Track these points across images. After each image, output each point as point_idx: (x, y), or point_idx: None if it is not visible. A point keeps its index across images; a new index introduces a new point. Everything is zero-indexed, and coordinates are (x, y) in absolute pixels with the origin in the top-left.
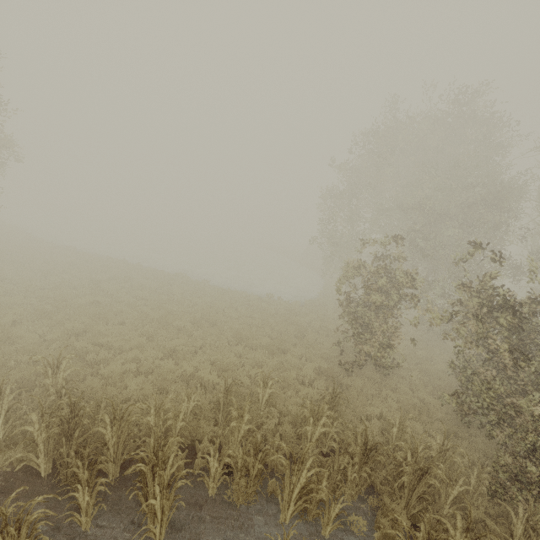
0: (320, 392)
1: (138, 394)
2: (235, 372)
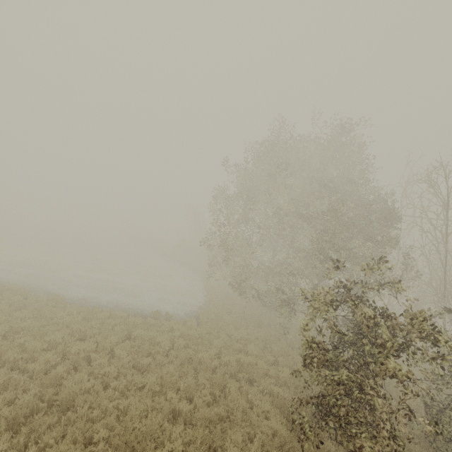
0: None
1: None
2: None
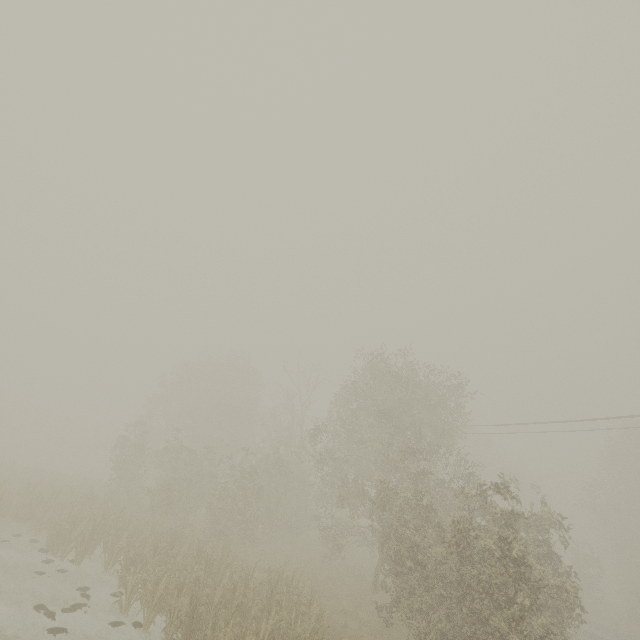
0: None
1: None
2: None
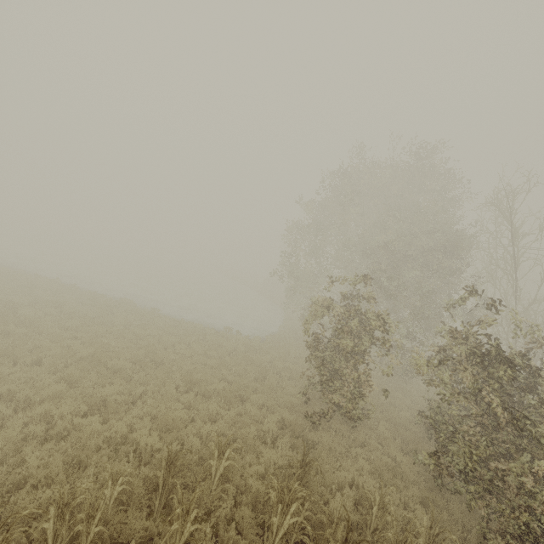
0: (284, 454)
1: (39, 475)
2: (182, 430)
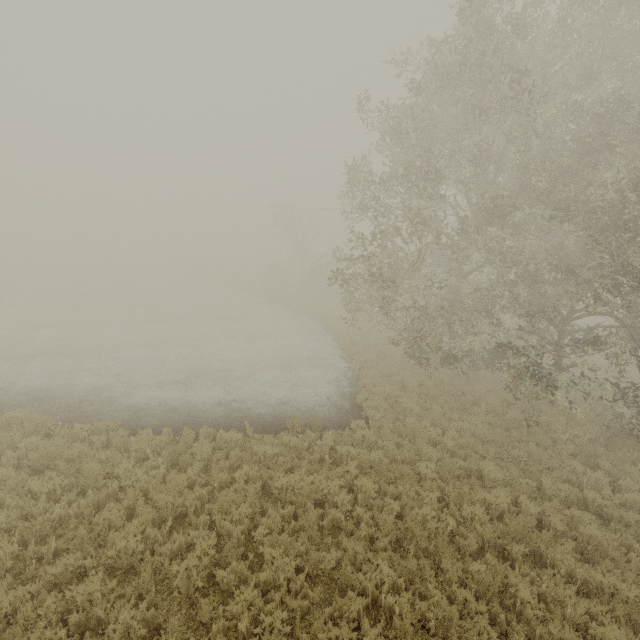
0: None
1: None
2: None
